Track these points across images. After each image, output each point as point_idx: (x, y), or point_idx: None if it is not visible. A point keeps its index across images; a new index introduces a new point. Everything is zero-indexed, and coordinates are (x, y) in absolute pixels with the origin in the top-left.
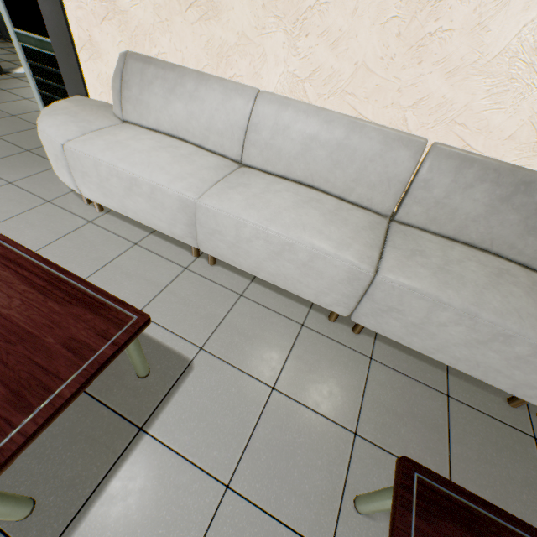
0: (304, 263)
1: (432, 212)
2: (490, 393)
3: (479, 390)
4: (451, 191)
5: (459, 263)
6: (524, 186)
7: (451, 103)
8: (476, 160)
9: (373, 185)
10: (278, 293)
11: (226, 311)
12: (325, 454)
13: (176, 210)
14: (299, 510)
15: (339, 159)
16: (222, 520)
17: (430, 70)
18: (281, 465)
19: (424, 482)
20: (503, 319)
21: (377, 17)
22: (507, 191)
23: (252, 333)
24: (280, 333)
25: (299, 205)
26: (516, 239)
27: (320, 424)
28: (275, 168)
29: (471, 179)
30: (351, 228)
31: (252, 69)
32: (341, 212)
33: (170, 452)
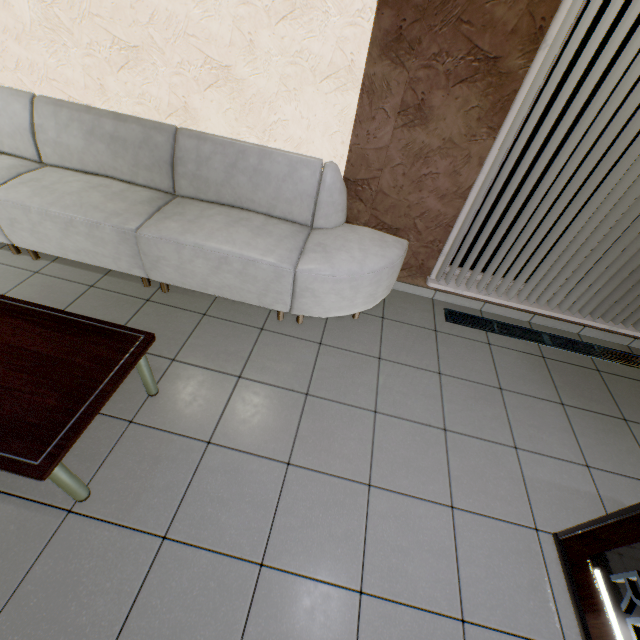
0: None
1: (59, 152)
2: (135, 282)
3: (126, 282)
4: (59, 132)
5: (66, 183)
6: (98, 121)
7: (37, 64)
8: (65, 106)
9: (12, 136)
10: None
11: None
12: None
13: None
14: None
15: None
16: None
17: (6, 38)
18: None
19: None
20: (67, 209)
21: None
22: (90, 127)
23: None
24: None
25: None
26: (114, 163)
27: None
28: None
29: (66, 120)
30: None
31: None
32: None
33: None
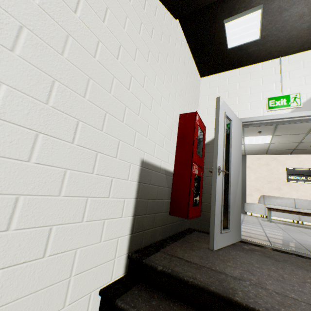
0: None
1: None
2: None
3: None
4: None
5: None
6: None
7: None
8: None
9: None
10: None
11: None
12: None
13: None
14: None
15: None
16: None
17: None
18: None
19: None
20: None
21: (310, 189)
22: None
23: None
24: None
25: None
26: None
27: None
28: (303, 208)
29: None
30: None
31: (289, 196)
32: None
33: None
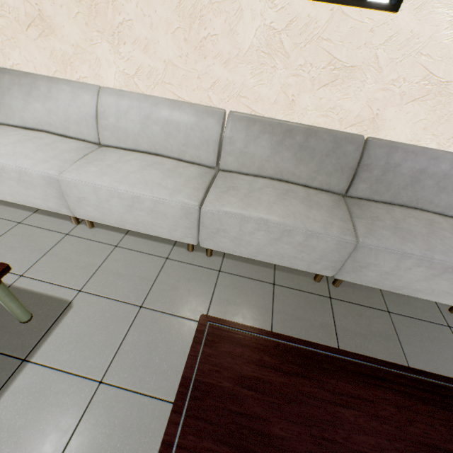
0: (151, 210)
1: (240, 159)
2: (303, 276)
3: (296, 276)
4: (247, 143)
5: (259, 190)
6: (289, 133)
7: (234, 83)
8: (257, 120)
9: (198, 147)
10: (148, 239)
11: (102, 260)
12: (180, 342)
13: (45, 187)
14: (158, 383)
15: (170, 131)
16: (96, 406)
17: (213, 62)
18: (146, 357)
19: (214, 325)
20: (284, 220)
21: (168, 28)
22: (280, 138)
23: (125, 271)
24: (148, 267)
25: (144, 168)
26: (294, 169)
27: (178, 323)
28: (127, 144)
29: (257, 133)
30: (184, 179)
31: (92, 71)
32: (178, 169)
33: (51, 370)
